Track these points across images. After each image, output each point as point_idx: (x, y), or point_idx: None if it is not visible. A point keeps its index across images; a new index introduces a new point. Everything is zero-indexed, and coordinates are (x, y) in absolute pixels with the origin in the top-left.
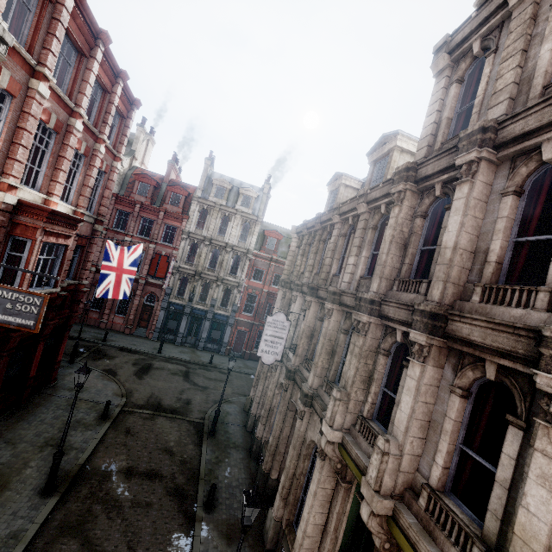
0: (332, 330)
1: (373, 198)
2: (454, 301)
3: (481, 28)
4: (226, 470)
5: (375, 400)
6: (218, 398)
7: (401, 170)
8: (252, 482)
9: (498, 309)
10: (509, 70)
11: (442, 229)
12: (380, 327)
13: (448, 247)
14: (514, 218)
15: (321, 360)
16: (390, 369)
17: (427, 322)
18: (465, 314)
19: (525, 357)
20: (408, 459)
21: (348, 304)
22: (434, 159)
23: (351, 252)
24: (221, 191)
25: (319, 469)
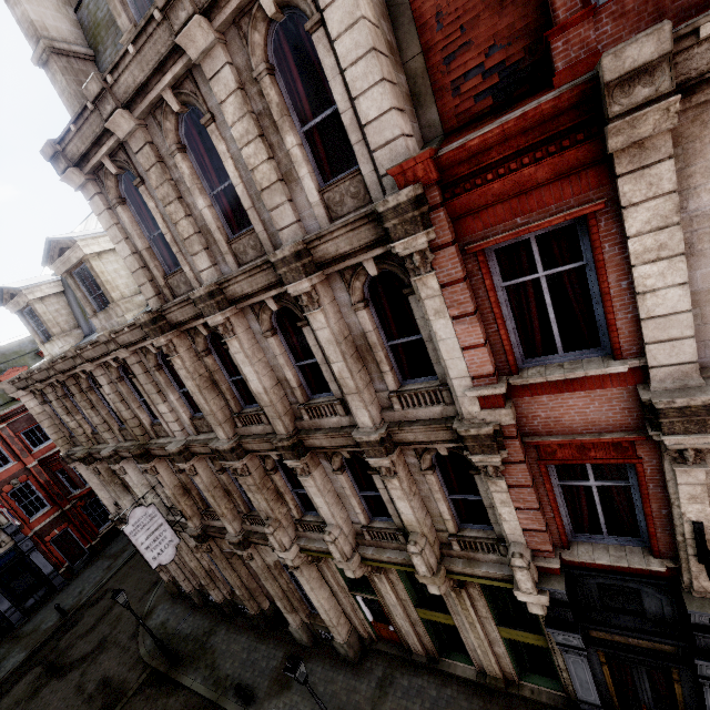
0: (209, 479)
1: (128, 343)
2: (294, 423)
3: (100, 148)
4: (227, 660)
5: (295, 502)
6: (132, 628)
7: (146, 322)
8: (255, 632)
9: (324, 421)
10: (181, 218)
11: (238, 367)
12: (254, 456)
13: (262, 393)
14: (285, 350)
15: (224, 509)
16: (286, 474)
17: (292, 452)
18: (310, 435)
19: (356, 446)
20: (345, 526)
21: (205, 454)
22: (175, 307)
23: (154, 400)
24: None
25: (301, 575)
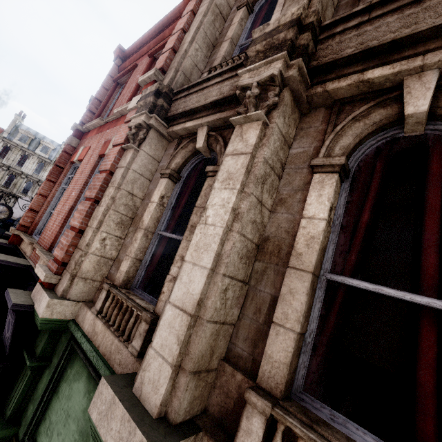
0: None
1: None
2: None
3: None
4: None
5: None
6: None
7: None
8: None
9: None
10: None
11: None
12: None
13: None
14: None
15: None
16: None
17: None
18: None
19: None
20: None
21: None
22: None
23: None
24: (25, 138)
25: None
